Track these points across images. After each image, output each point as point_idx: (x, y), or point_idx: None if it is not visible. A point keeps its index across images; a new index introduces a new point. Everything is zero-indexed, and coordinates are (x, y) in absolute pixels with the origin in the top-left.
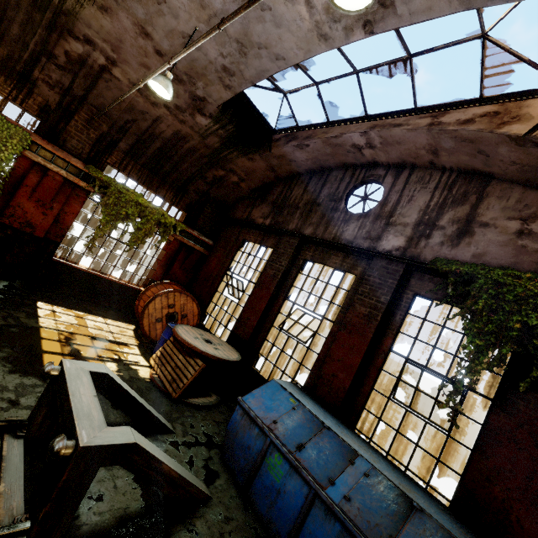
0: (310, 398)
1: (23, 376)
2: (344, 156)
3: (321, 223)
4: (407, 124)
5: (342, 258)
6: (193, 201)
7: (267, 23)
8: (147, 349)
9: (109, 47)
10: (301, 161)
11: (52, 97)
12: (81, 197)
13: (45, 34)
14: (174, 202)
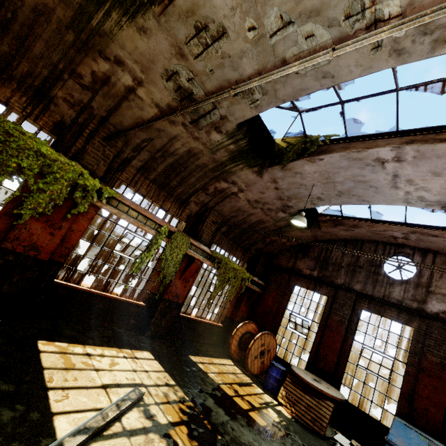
0: (422, 431)
1: (268, 440)
2: (379, 238)
3: (368, 282)
4: (442, 237)
5: (397, 313)
6: (251, 255)
7: (369, 191)
8: (259, 384)
9: (244, 185)
10: (341, 235)
11: (194, 209)
12: (198, 268)
13: (208, 180)
14: (242, 258)
